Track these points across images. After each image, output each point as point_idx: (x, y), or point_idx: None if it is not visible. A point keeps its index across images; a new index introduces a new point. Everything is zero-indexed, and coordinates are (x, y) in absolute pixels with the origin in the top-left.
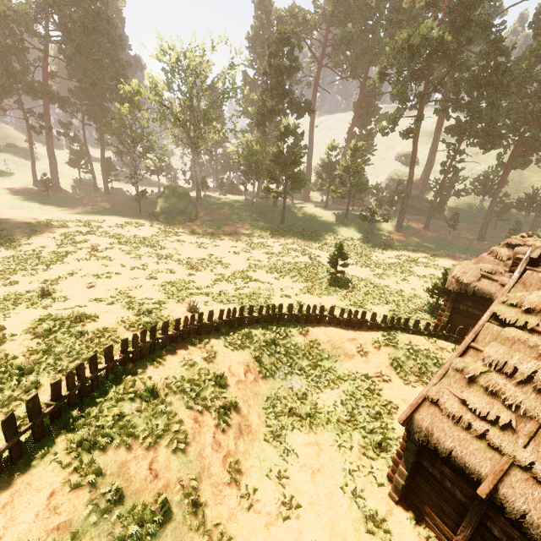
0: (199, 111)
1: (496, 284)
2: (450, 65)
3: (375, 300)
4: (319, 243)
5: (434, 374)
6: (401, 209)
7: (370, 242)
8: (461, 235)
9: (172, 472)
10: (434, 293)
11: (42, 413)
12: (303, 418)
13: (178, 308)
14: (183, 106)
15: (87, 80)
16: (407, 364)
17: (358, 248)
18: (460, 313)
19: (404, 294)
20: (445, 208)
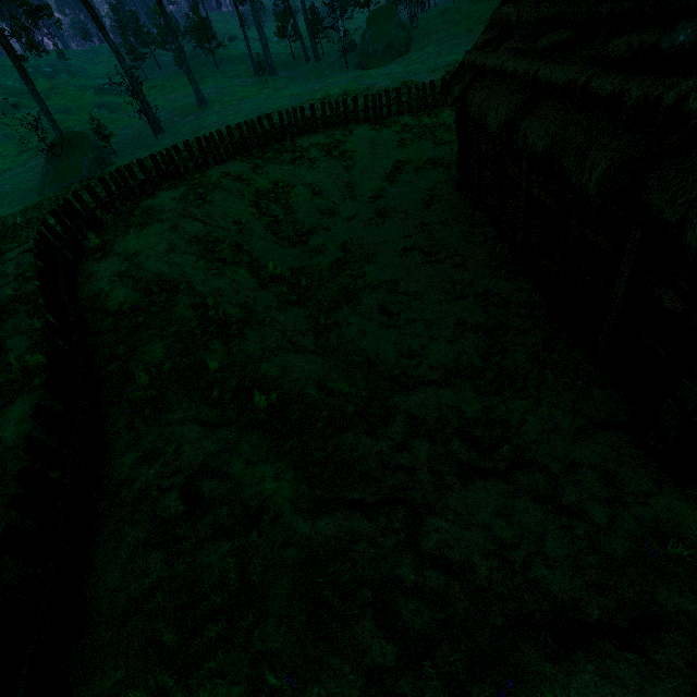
0: None
1: None
2: None
3: None
4: None
5: None
6: None
7: None
8: None
9: (306, 180)
10: None
11: (236, 141)
12: (421, 168)
13: None
14: None
15: None
16: None
17: None
18: None
19: None
20: None
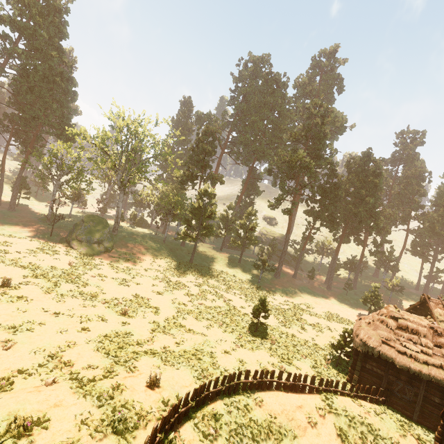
0: (133, 161)
1: (394, 350)
2: (310, 176)
3: (295, 354)
4: (225, 285)
5: (373, 443)
6: (280, 261)
7: (262, 286)
8: (315, 284)
9: None
10: (339, 349)
11: None
12: None
13: (135, 382)
14: (121, 155)
15: (32, 113)
16: (351, 434)
17: (255, 291)
18: (367, 371)
19: (310, 345)
20: (302, 261)
